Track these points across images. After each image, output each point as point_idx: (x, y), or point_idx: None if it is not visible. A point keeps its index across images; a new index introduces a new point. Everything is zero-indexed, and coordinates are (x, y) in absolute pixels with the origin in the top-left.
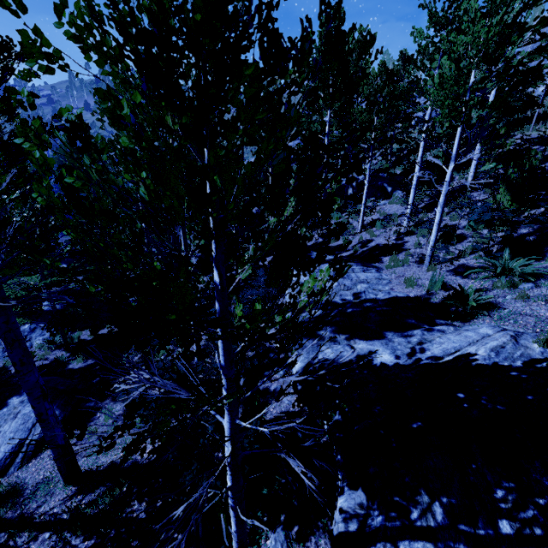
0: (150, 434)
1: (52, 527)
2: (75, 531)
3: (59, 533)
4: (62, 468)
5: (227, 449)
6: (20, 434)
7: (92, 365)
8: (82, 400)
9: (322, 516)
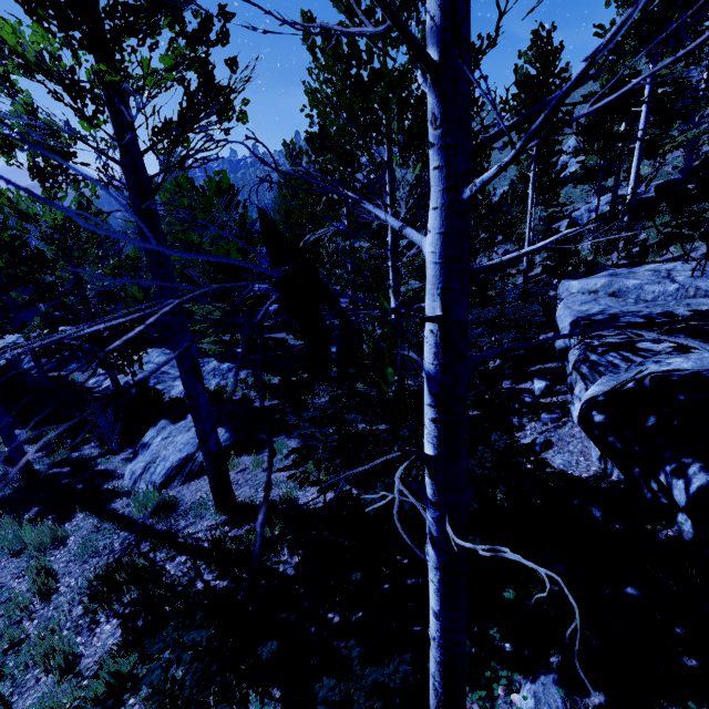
0: (314, 454)
1: (191, 551)
2: (211, 563)
3: (195, 561)
4: (213, 485)
5: (428, 327)
6: (189, 448)
7: (275, 404)
8: (256, 430)
9: (685, 698)
